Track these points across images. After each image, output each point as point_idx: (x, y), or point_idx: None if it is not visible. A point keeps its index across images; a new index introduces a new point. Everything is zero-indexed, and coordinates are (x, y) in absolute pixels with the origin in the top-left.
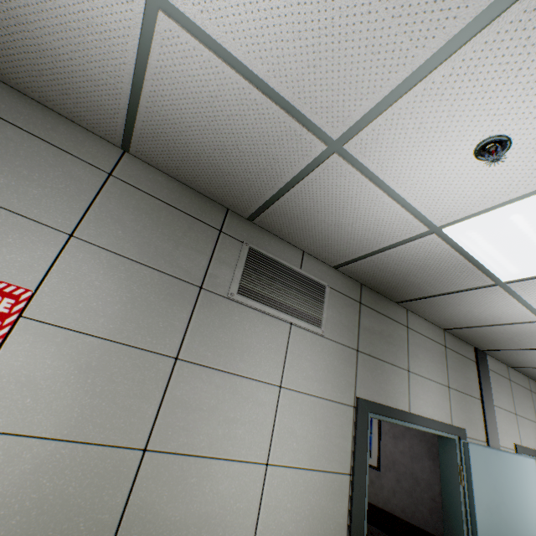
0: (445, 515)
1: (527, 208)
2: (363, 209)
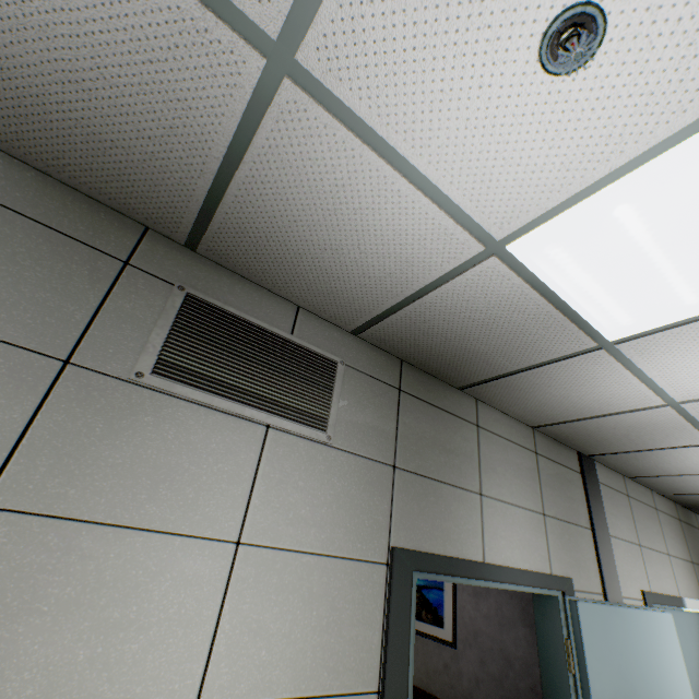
0: None
1: (641, 191)
2: (370, 212)
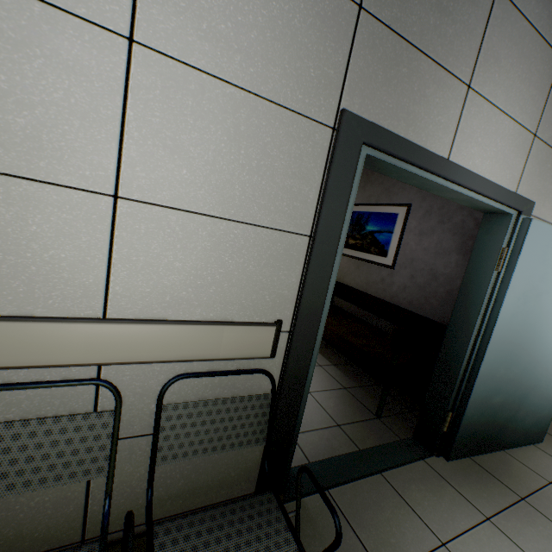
0: (458, 303)
1: None
2: None
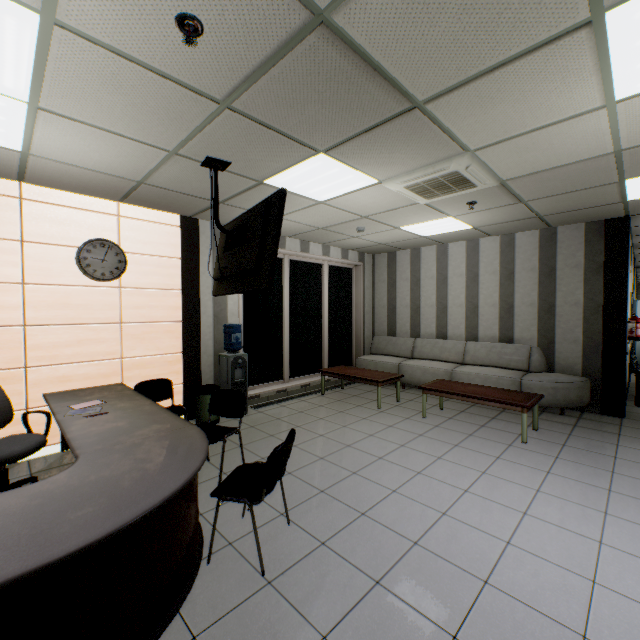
0: None
1: None
2: None
